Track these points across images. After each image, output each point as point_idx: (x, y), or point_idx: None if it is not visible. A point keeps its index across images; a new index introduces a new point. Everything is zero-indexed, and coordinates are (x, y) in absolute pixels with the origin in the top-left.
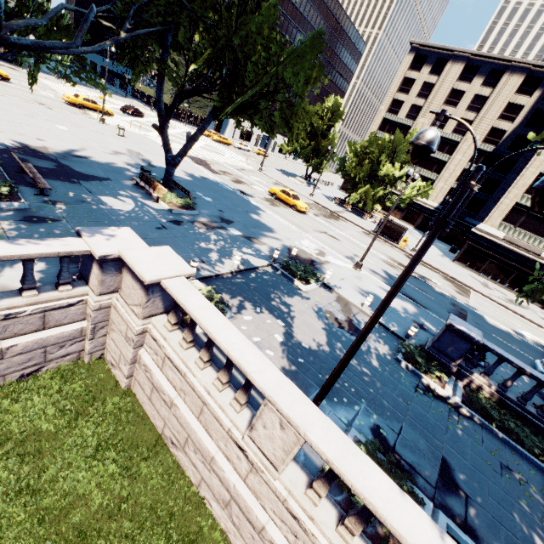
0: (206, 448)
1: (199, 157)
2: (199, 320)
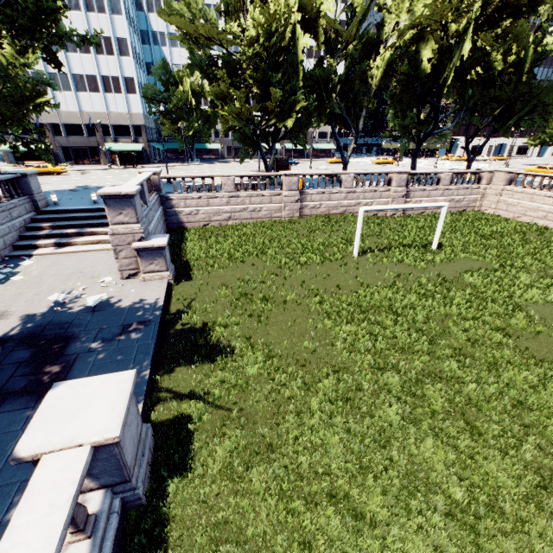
0: (535, 206)
1: (457, 169)
2: (529, 173)
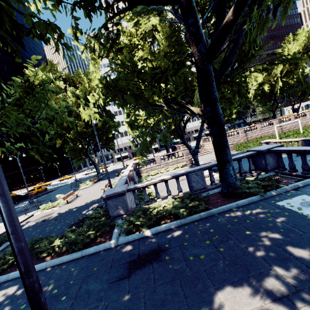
0: None
1: None
2: None
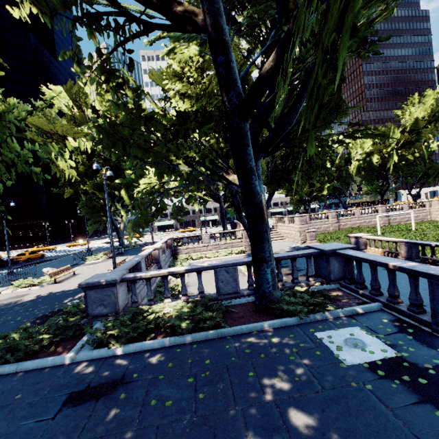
0: None
1: None
2: None
